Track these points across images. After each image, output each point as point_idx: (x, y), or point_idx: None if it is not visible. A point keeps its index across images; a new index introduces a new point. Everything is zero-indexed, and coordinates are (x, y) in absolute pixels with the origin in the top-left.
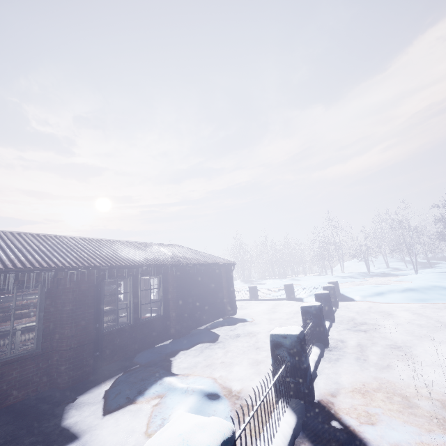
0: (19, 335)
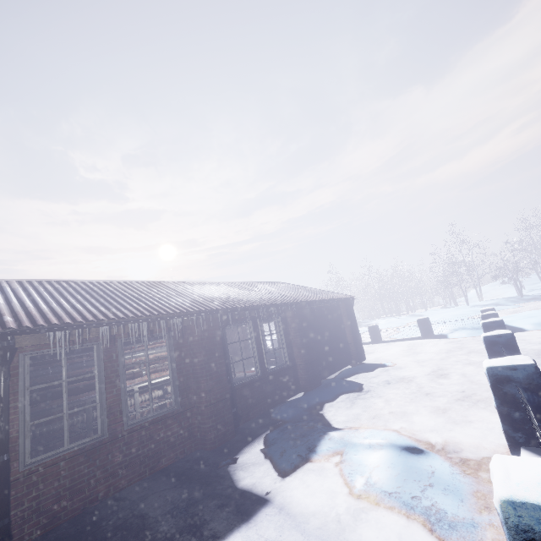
0: (137, 396)
